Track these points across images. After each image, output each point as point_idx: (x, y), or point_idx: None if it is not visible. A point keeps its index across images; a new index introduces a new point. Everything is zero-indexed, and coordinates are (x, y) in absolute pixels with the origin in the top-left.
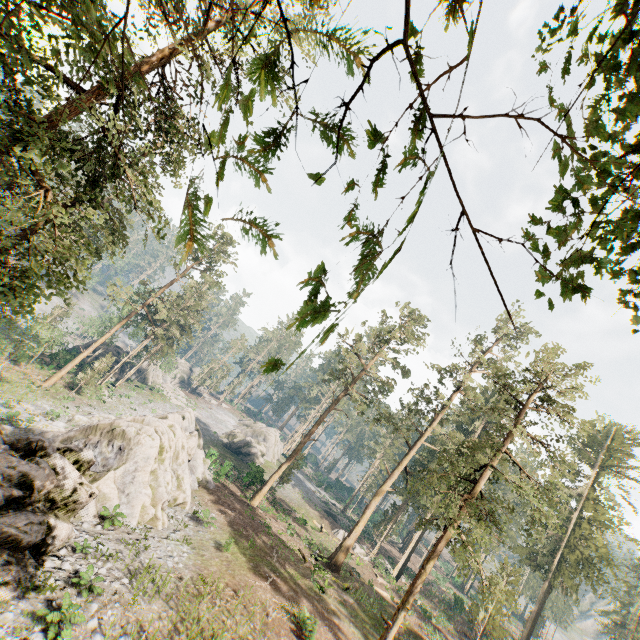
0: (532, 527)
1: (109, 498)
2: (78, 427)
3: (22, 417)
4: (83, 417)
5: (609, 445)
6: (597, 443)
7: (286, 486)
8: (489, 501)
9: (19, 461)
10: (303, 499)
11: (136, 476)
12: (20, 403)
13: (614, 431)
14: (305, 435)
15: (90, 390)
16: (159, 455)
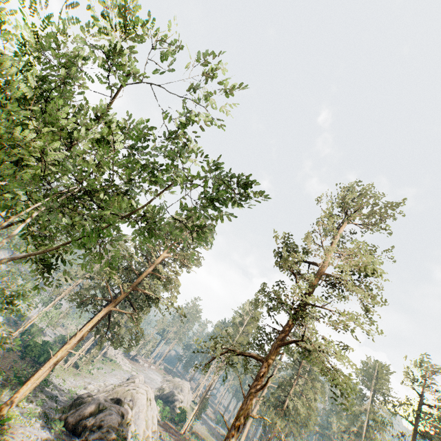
0: (308, 421)
1: (131, 426)
2: (95, 392)
3: (70, 389)
4: (92, 386)
5: (375, 375)
6: (370, 374)
7: (197, 423)
8: (287, 410)
9: (120, 406)
10: (208, 432)
11: (139, 414)
12: (65, 380)
13: (377, 366)
14: (209, 385)
15: (83, 366)
16: (146, 403)
